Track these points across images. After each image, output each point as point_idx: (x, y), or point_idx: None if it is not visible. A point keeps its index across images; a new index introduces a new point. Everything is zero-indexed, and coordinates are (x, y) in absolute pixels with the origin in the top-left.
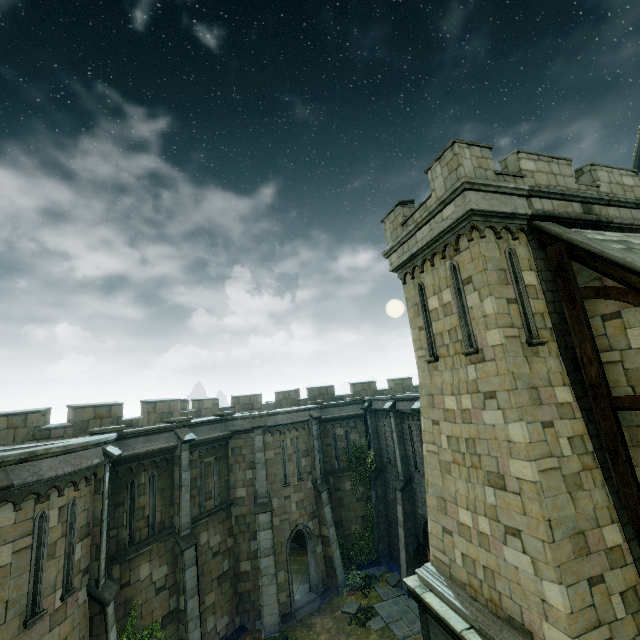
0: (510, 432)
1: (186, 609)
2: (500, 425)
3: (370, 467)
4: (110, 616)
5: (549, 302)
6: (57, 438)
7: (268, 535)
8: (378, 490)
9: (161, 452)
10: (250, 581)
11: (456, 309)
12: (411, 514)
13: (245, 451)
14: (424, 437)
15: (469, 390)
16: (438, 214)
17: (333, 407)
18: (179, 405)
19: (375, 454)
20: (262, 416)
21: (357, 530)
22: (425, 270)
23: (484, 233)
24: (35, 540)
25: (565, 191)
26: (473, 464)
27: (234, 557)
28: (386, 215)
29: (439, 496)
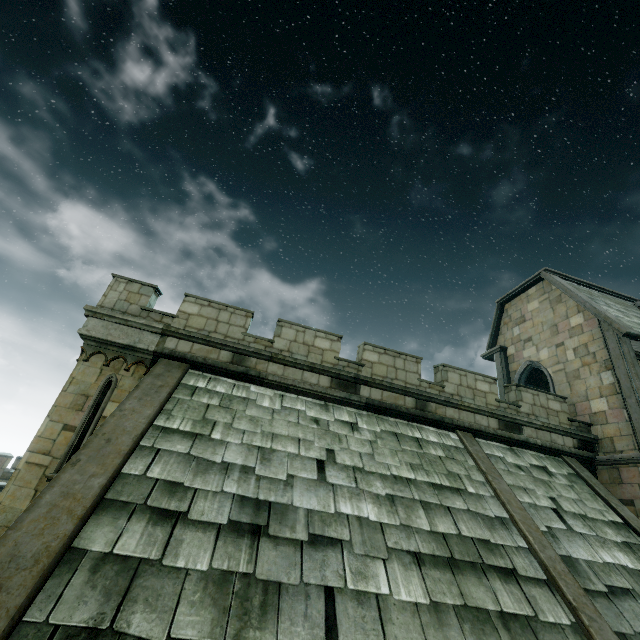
0: None
1: None
2: None
3: None
4: None
5: None
6: None
7: None
8: None
9: None
10: None
11: None
12: None
13: None
14: None
15: None
16: None
17: None
18: (8, 462)
19: None
20: None
21: None
22: None
23: (87, 357)
24: None
25: (211, 338)
26: None
27: None
28: None
29: None
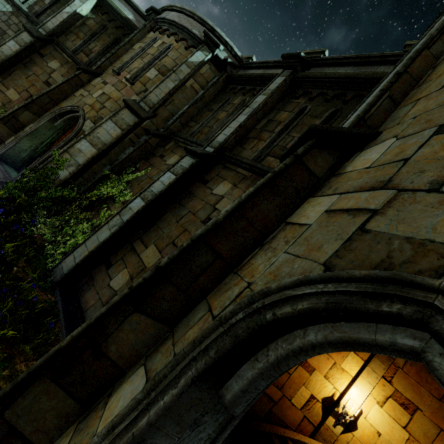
0: None
1: (132, 201)
2: None
3: None
4: (123, 118)
5: None
6: None
7: None
8: None
9: (263, 80)
10: None
11: None
12: None
13: None
14: None
15: None
16: None
17: None
18: None
19: None
20: None
21: None
22: None
23: None
24: (145, 46)
25: None
26: None
27: None
28: None
29: None
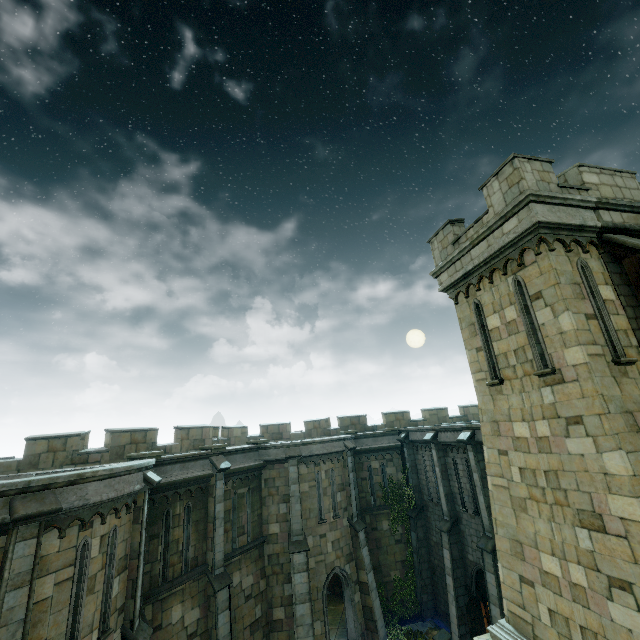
0: (606, 463)
1: None
2: (591, 455)
3: (408, 505)
4: None
5: (631, 318)
6: (94, 463)
7: (303, 578)
8: (419, 531)
9: (196, 481)
10: (284, 631)
11: (523, 327)
12: (460, 560)
13: (279, 483)
14: (489, 469)
15: (545, 415)
16: (497, 229)
17: (367, 438)
18: (211, 432)
19: (414, 490)
20: (296, 445)
21: (397, 577)
22: (482, 288)
23: (553, 246)
24: (76, 571)
25: (634, 203)
26: (557, 501)
27: (267, 602)
28: (434, 235)
29: (513, 538)
